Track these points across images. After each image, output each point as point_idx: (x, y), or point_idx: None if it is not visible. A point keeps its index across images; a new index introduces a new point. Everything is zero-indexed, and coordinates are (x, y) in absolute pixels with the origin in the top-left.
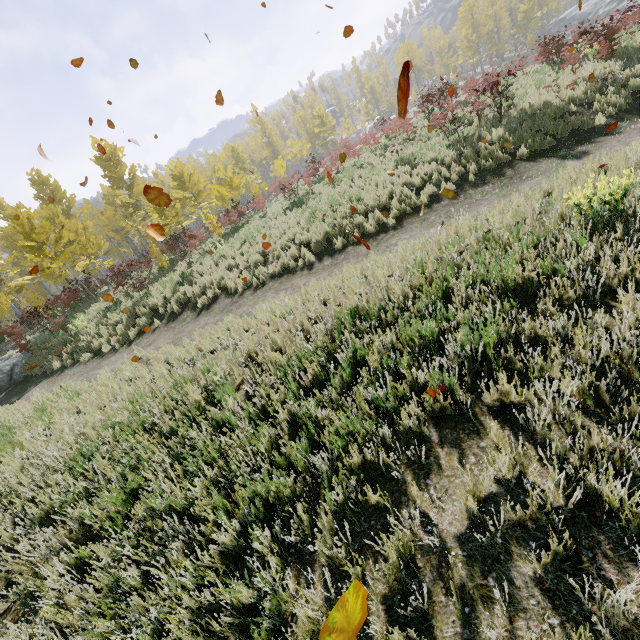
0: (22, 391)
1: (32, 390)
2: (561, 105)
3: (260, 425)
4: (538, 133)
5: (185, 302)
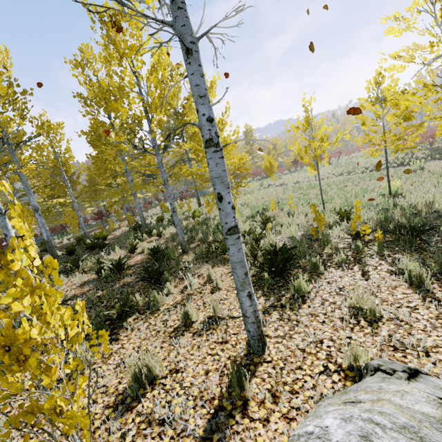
0: None
1: None
2: None
3: None
4: (439, 154)
5: (281, 183)
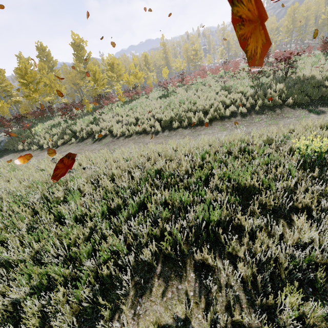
0: (0, 156)
1: (4, 157)
2: (320, 80)
3: (80, 223)
4: (302, 93)
5: (91, 133)
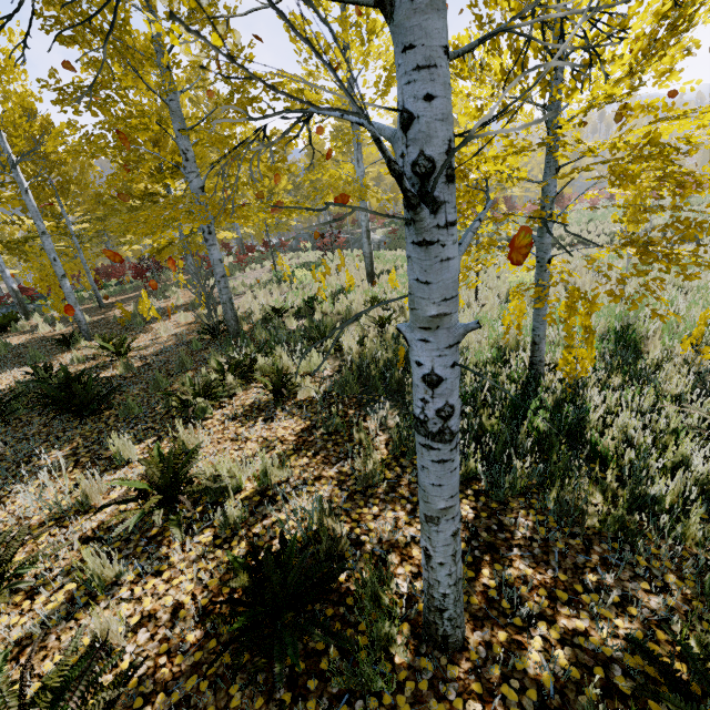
0: None
1: None
2: None
3: None
4: None
5: None
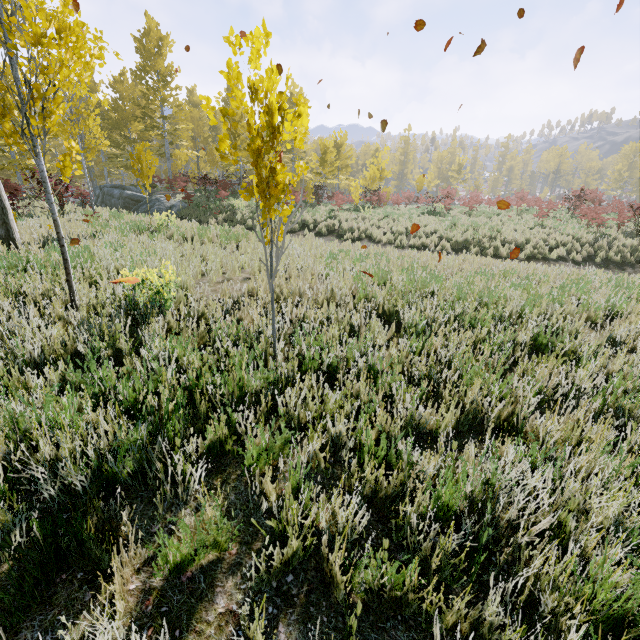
0: None
1: None
2: None
3: None
4: None
5: (330, 230)
